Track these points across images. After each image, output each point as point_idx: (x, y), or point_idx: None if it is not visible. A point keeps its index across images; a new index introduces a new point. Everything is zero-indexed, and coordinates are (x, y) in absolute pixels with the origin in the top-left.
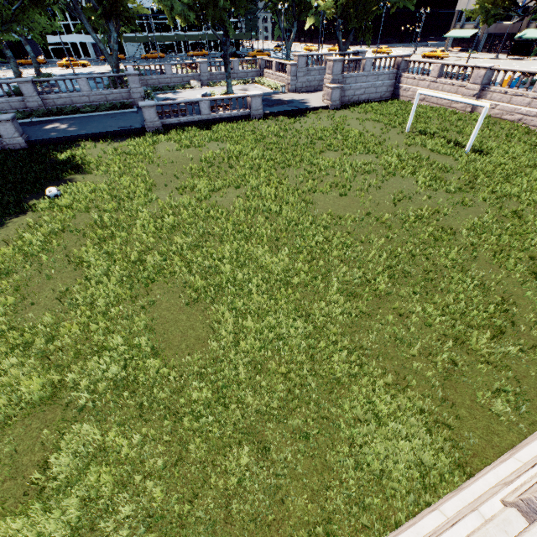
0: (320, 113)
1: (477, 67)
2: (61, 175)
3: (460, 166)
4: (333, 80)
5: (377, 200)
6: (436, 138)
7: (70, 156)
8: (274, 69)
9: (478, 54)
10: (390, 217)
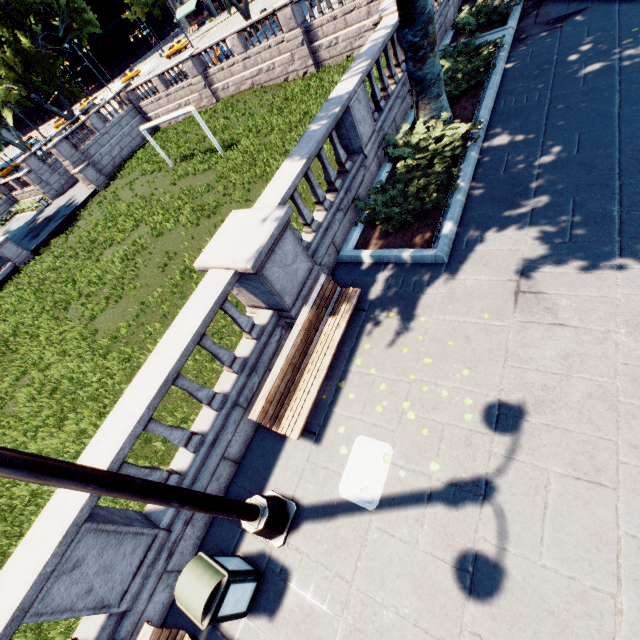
0: (92, 204)
1: (182, 62)
2: None
3: (217, 177)
4: (75, 164)
5: (148, 280)
6: (194, 157)
7: None
8: (18, 187)
9: (216, 20)
10: (161, 292)
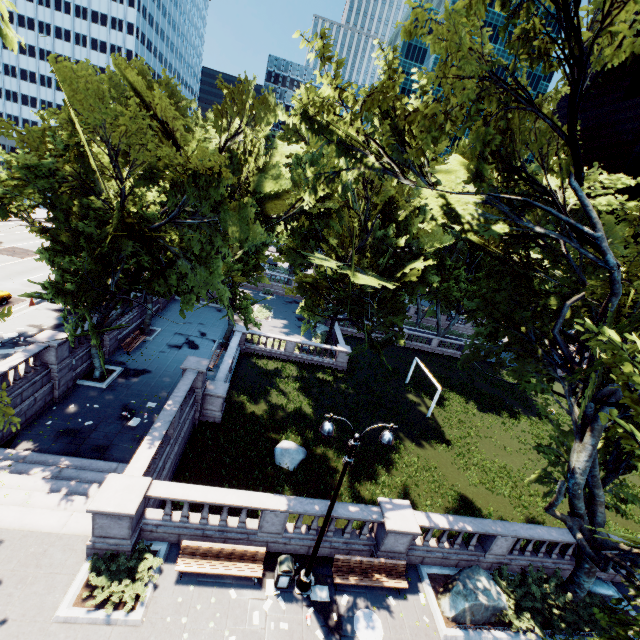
0: None
1: None
2: (526, 395)
3: None
4: None
5: None
6: None
7: (510, 380)
8: None
9: None
10: None
